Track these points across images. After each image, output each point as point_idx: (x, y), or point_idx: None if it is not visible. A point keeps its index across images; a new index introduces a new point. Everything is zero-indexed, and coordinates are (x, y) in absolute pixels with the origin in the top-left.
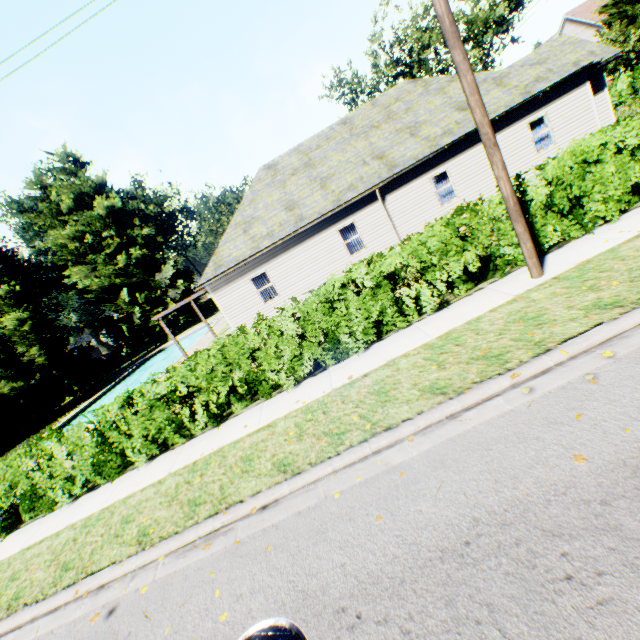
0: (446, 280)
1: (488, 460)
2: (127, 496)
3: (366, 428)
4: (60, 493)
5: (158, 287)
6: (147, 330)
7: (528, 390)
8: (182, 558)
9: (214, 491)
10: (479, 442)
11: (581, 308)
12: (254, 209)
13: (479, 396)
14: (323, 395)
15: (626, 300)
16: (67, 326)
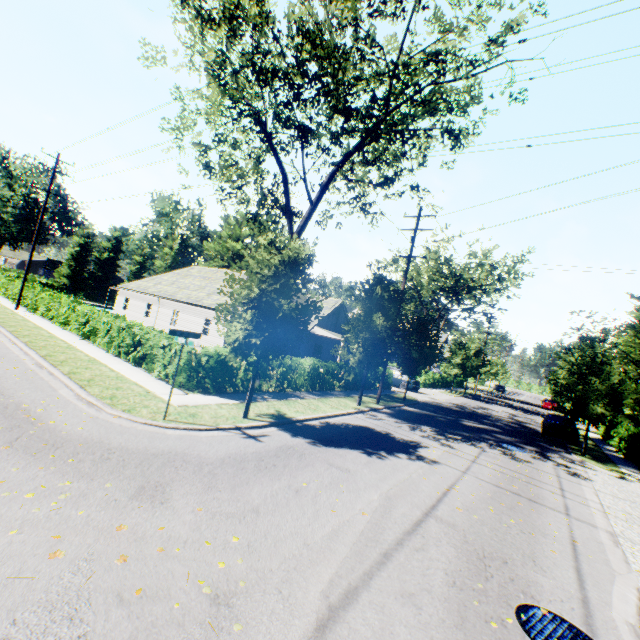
0: None
1: None
2: None
3: None
4: None
5: None
6: None
7: None
8: None
9: None
10: None
11: None
12: (161, 277)
13: None
14: None
15: None
16: None
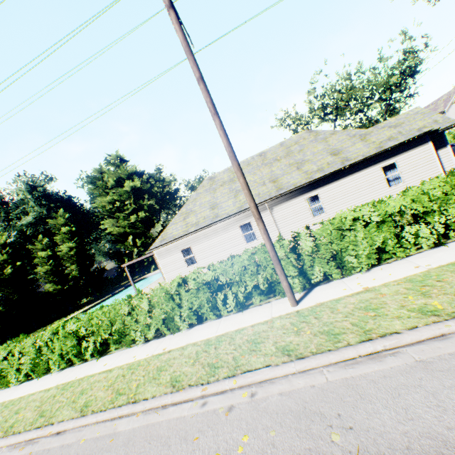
0: (256, 288)
1: (141, 451)
2: (33, 392)
3: (130, 396)
4: (14, 377)
5: (151, 237)
6: (139, 263)
7: (204, 403)
8: (9, 451)
9: (54, 409)
10: (152, 434)
11: (277, 346)
12: (194, 205)
13: (182, 397)
14: (145, 357)
15: (296, 351)
16: (94, 254)
